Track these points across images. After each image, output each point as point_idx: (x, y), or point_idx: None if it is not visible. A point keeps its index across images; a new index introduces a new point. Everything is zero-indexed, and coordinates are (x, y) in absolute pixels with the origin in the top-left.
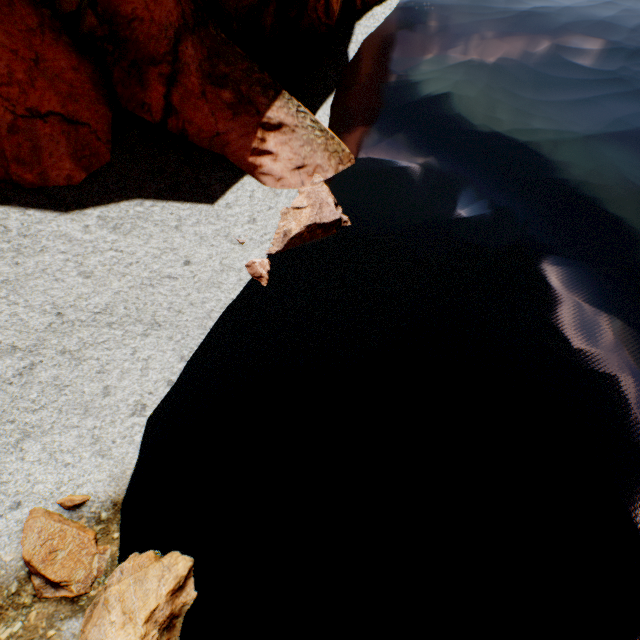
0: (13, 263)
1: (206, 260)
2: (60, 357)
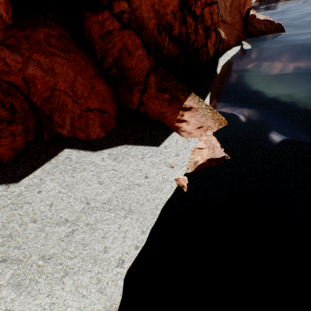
0: (71, 176)
1: (155, 175)
2: (86, 227)
